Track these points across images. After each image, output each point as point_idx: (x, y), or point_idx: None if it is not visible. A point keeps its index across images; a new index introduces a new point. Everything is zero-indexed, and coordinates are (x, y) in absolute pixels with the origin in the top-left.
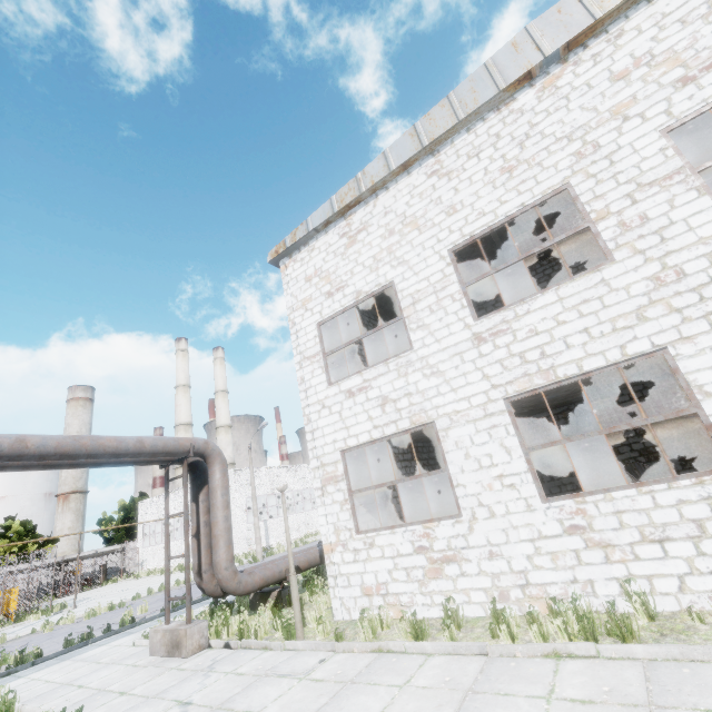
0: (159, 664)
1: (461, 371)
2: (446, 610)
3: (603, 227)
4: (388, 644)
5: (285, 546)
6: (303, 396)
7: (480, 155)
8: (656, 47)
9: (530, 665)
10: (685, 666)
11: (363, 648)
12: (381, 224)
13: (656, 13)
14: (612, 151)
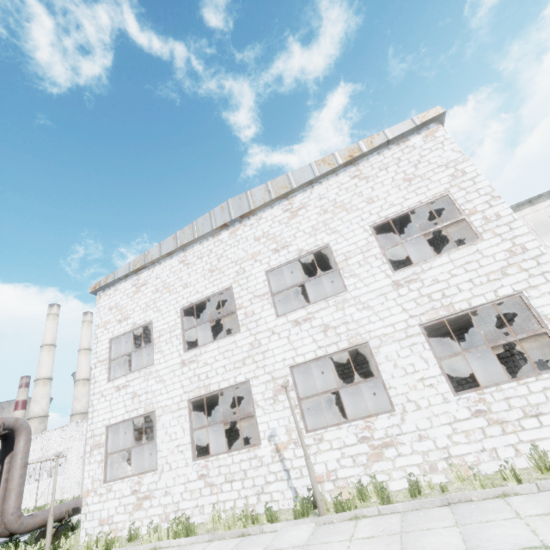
0: None
1: (173, 381)
2: (131, 529)
3: (239, 313)
4: None
5: None
6: (92, 387)
7: (202, 258)
8: (270, 230)
9: None
10: (192, 546)
11: None
12: (153, 284)
13: (273, 214)
14: (249, 275)
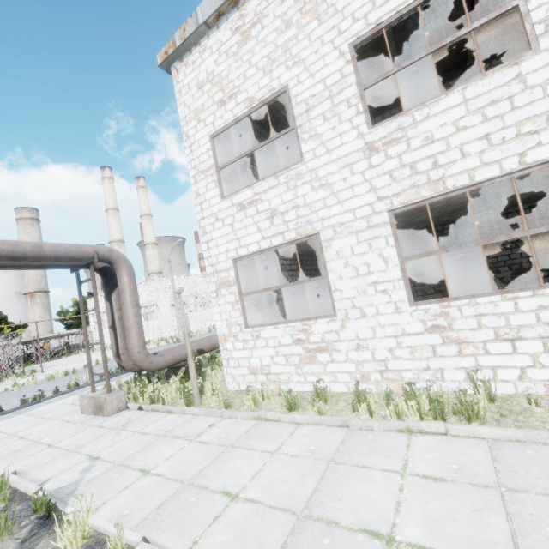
0: (86, 421)
1: (349, 183)
2: (316, 388)
3: (536, 4)
4: (266, 414)
5: (202, 331)
6: (198, 209)
7: None
8: None
9: (385, 439)
10: (528, 448)
11: (245, 416)
12: (277, 13)
13: None
14: None
